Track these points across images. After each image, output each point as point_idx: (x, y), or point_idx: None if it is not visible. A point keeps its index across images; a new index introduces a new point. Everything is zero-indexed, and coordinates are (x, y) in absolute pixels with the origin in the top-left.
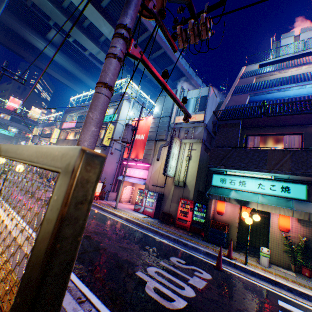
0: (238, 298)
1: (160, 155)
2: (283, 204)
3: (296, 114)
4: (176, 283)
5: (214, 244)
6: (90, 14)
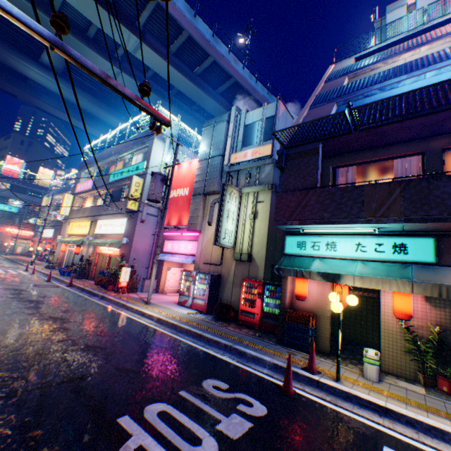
0: None
1: (212, 216)
2: (397, 274)
3: (406, 120)
4: (190, 433)
5: (293, 349)
6: (93, 15)
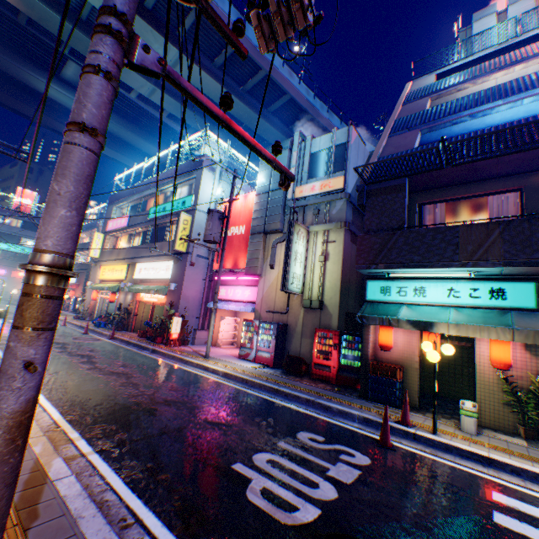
0: (417, 494)
1: (274, 258)
2: (495, 322)
3: (505, 155)
4: (304, 478)
5: (379, 404)
6: None
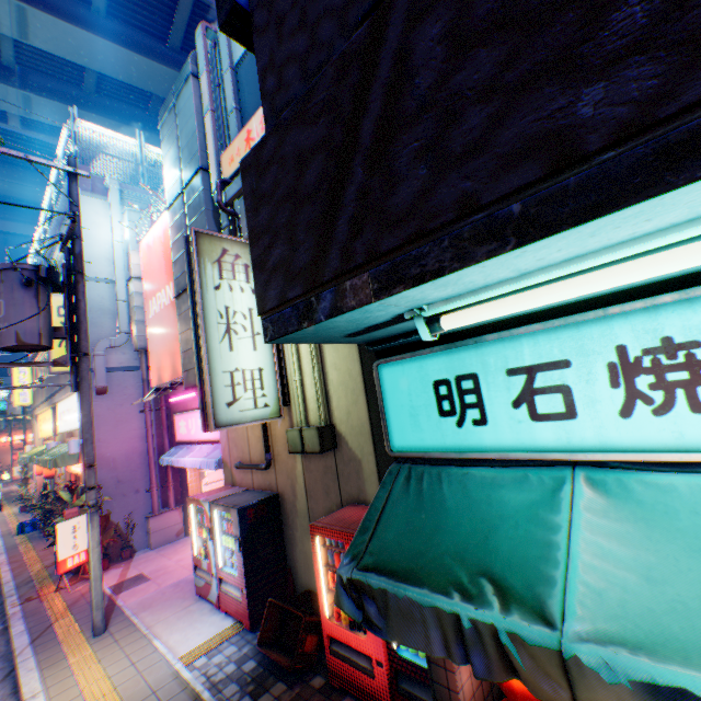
0: None
1: None
2: None
3: None
4: None
5: None
6: None
